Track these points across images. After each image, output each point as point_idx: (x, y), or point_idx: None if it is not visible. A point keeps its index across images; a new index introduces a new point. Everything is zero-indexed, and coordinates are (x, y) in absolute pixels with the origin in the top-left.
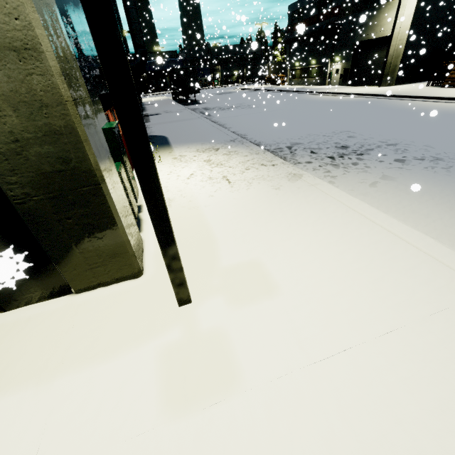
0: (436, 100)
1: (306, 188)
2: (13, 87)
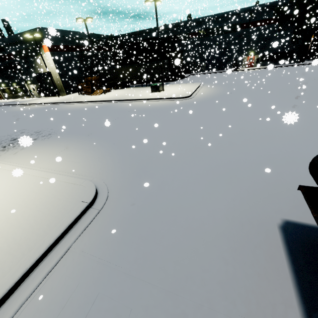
0: (76, 103)
1: None
2: None
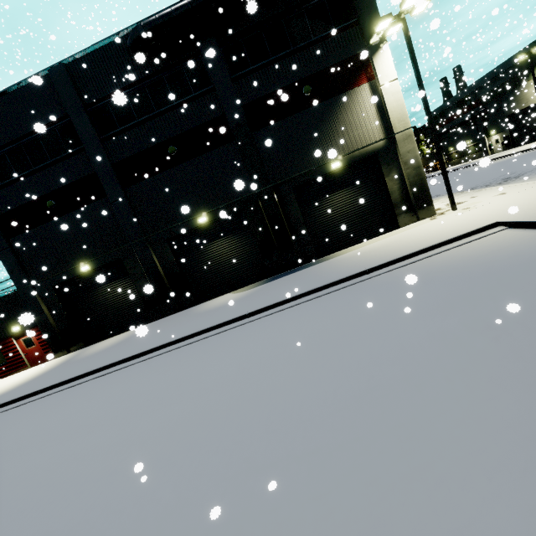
0: None
1: (486, 190)
2: (417, 173)
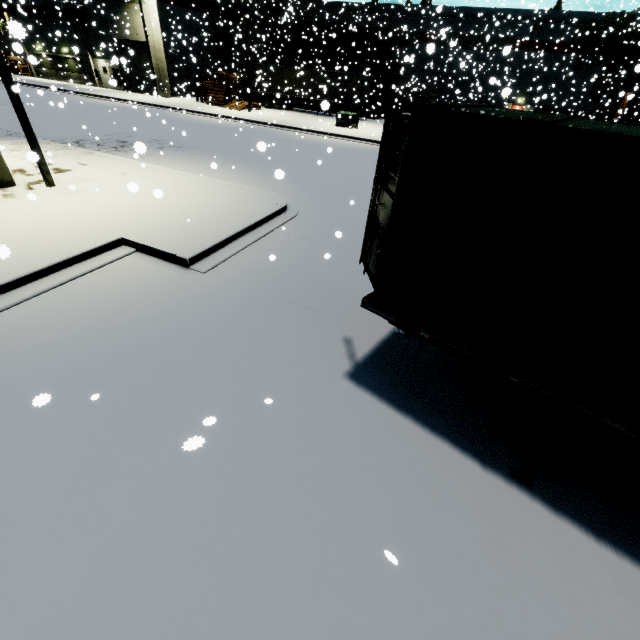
0: (199, 114)
1: (99, 157)
2: None
